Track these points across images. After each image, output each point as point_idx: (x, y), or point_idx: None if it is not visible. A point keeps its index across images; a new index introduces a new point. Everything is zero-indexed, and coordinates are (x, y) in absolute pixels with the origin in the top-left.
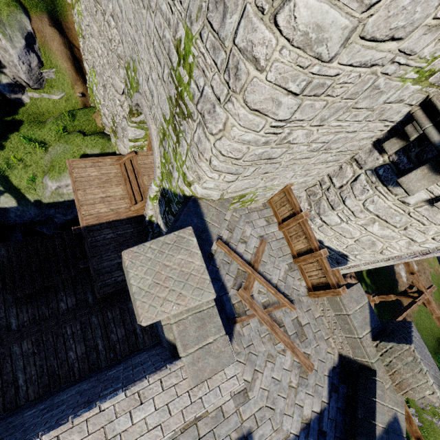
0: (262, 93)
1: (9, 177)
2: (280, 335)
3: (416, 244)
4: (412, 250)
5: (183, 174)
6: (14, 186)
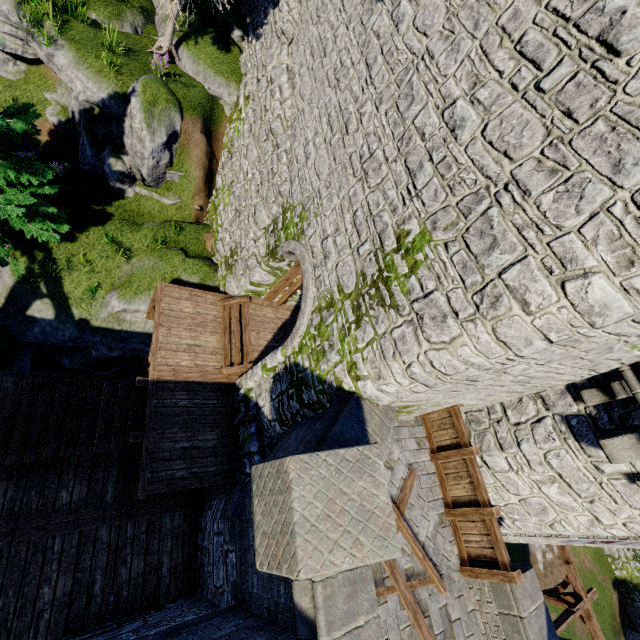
0: (521, 331)
1: (64, 278)
2: (424, 632)
3: (601, 526)
4: (592, 532)
5: (352, 362)
6: (63, 292)
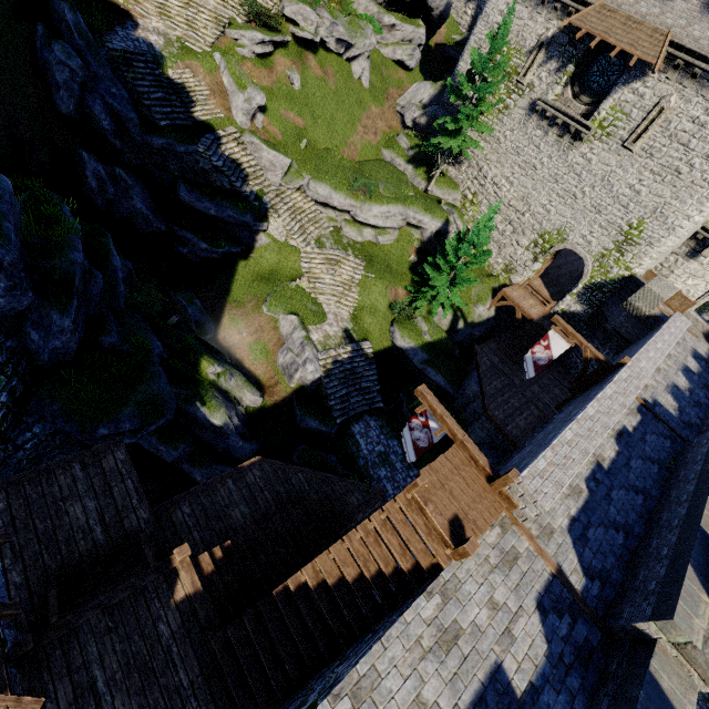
0: (682, 233)
1: (461, 308)
2: None
3: None
4: (707, 290)
5: (626, 267)
6: (463, 314)
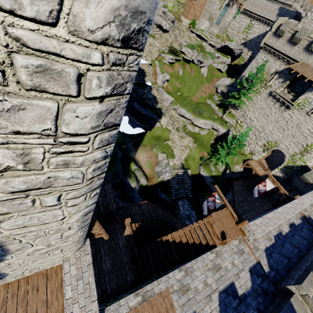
0: None
1: (229, 165)
2: None
3: None
4: None
5: (304, 161)
6: (229, 167)
